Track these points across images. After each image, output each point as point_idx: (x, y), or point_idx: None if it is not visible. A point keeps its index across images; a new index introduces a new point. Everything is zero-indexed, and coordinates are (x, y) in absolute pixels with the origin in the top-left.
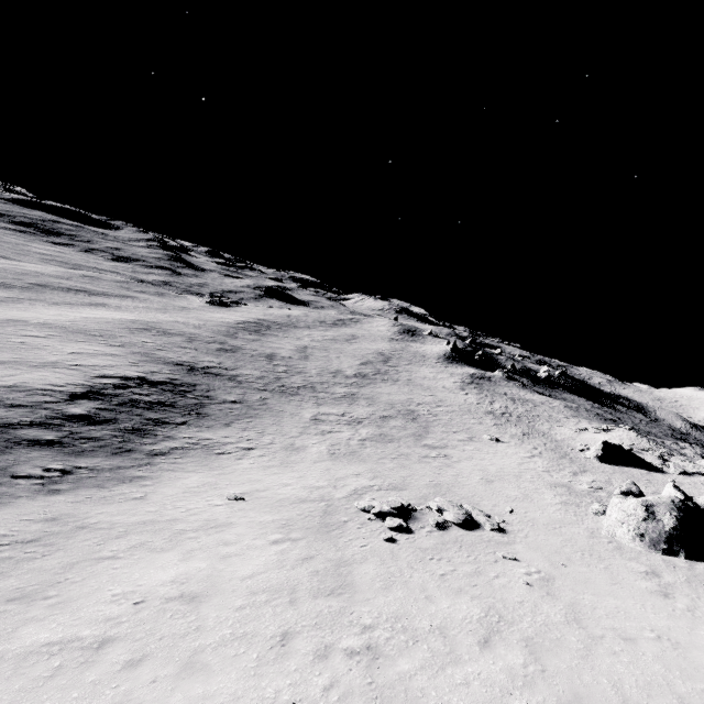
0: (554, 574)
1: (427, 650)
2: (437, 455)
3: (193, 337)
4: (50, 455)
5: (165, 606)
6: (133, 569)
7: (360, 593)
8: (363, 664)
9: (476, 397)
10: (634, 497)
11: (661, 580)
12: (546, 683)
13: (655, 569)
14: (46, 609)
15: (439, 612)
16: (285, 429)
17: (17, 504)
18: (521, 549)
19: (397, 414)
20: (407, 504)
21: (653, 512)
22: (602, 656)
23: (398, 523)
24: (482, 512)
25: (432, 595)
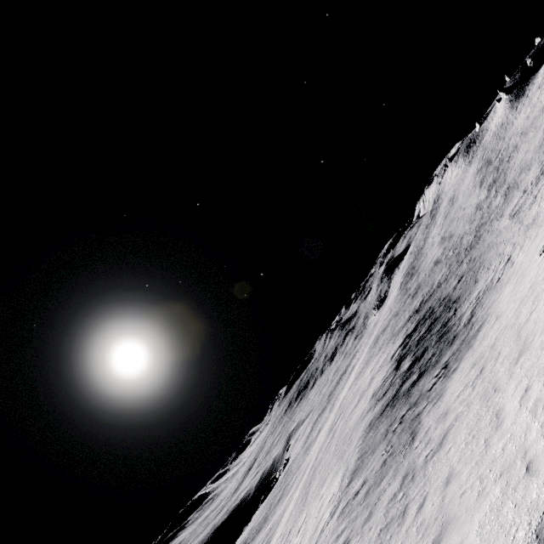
0: None
1: None
2: None
3: (395, 314)
4: (427, 376)
5: None
6: None
7: None
8: None
9: None
10: None
11: None
12: None
13: None
14: (541, 336)
15: None
16: (507, 238)
17: (448, 386)
18: None
19: None
20: None
21: None
22: None
23: None
24: None
25: None
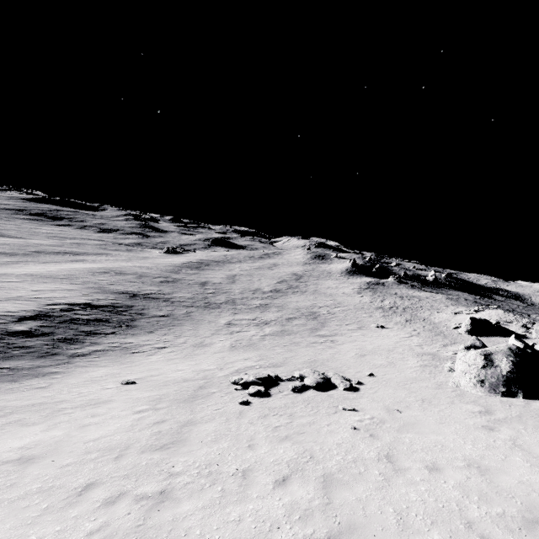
0: (386, 419)
1: (219, 491)
2: (324, 341)
3: (143, 274)
4: None
5: None
6: None
7: (187, 446)
8: (145, 508)
9: (370, 298)
10: (475, 349)
11: (492, 417)
12: (324, 516)
13: (489, 408)
14: None
15: (253, 457)
16: (200, 332)
17: None
18: (365, 402)
19: (301, 315)
20: (274, 375)
21: (491, 359)
22: (399, 486)
23: (257, 389)
24: (342, 376)
25: (256, 444)
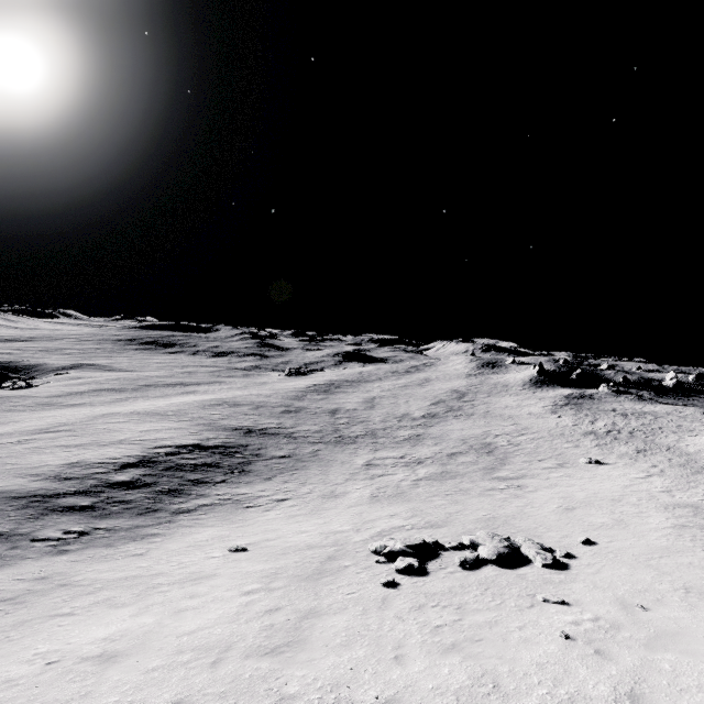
0: (622, 622)
1: None
2: (506, 487)
3: (260, 404)
4: (77, 519)
5: (74, 667)
6: (78, 626)
7: (307, 651)
8: None
9: (572, 418)
10: None
11: None
12: None
13: None
14: None
15: (402, 678)
16: (330, 477)
17: (20, 565)
18: (581, 589)
19: (469, 449)
20: (432, 541)
21: None
22: None
23: (407, 562)
24: (538, 544)
25: (406, 654)
